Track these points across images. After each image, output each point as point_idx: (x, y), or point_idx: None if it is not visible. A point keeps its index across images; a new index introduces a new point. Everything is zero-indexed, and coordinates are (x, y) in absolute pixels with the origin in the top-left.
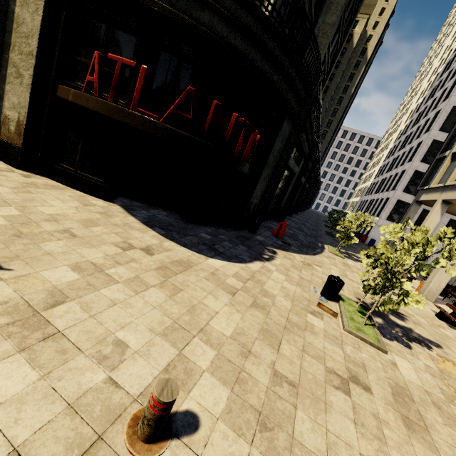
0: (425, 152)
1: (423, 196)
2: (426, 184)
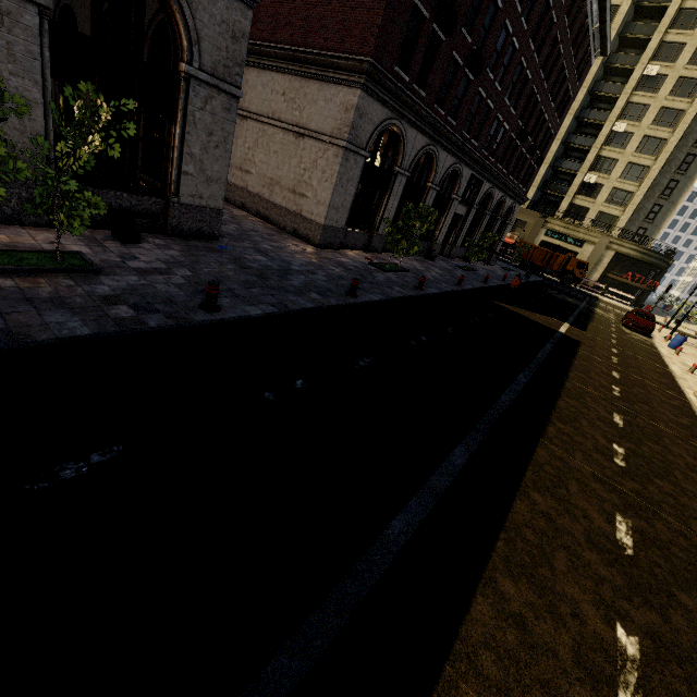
0: None
1: None
2: None
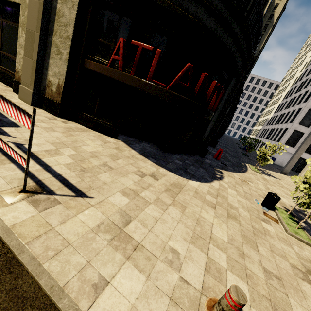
0: None
1: None
2: None
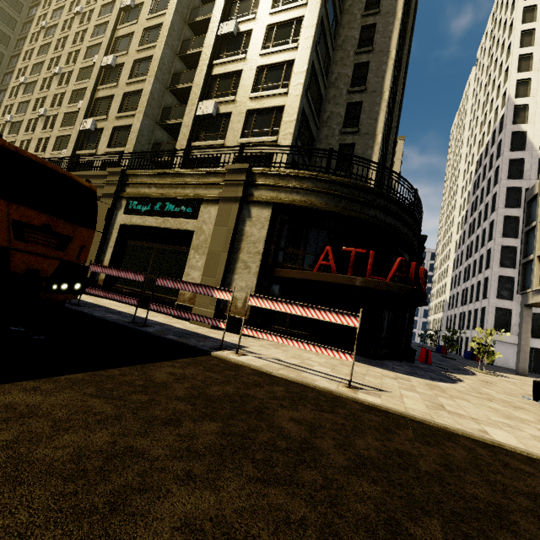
0: (499, 257)
1: (530, 299)
2: (525, 288)
